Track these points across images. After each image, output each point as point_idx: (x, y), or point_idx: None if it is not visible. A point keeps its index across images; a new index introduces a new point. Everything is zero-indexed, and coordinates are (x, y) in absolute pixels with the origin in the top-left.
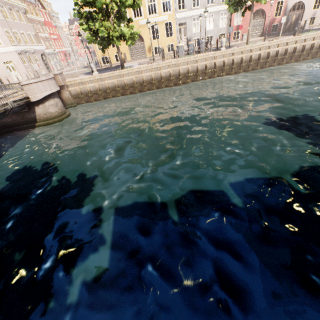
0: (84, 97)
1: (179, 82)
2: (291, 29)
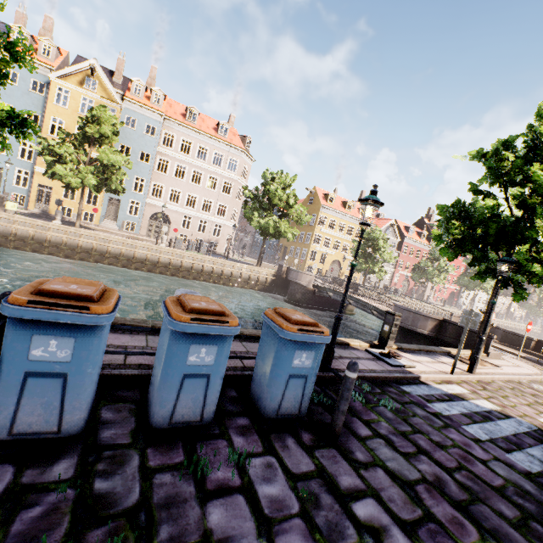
0: None
1: None
2: (419, 297)
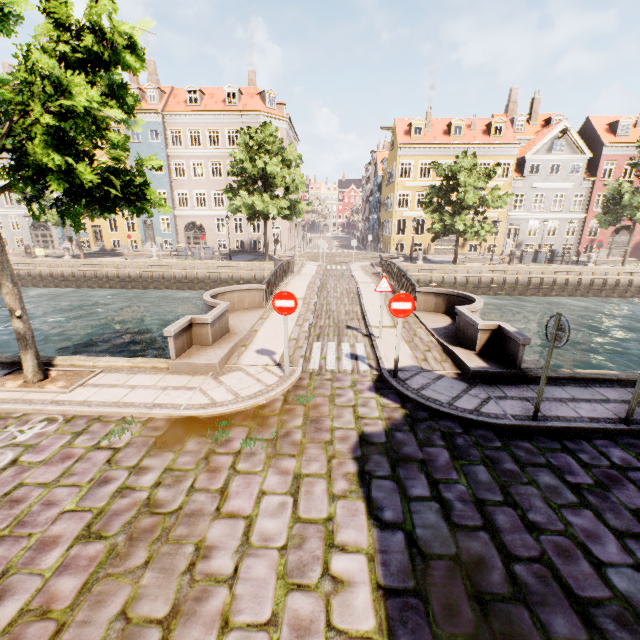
0: None
1: (525, 293)
2: None
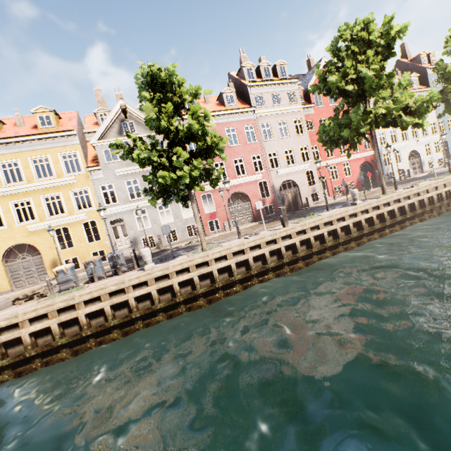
0: None
1: (31, 365)
2: (293, 208)
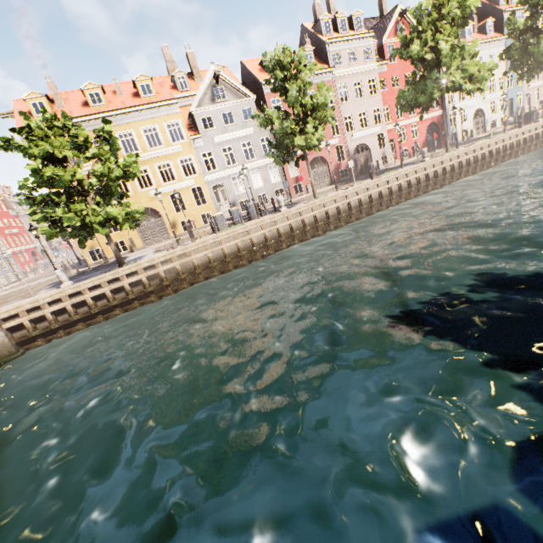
0: (43, 332)
1: (227, 268)
2: (365, 171)
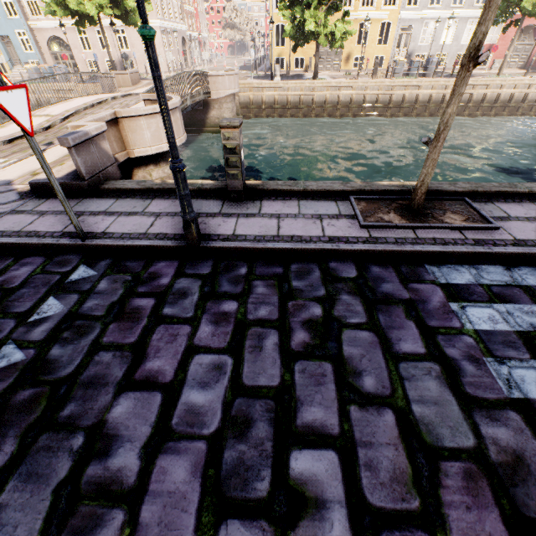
0: (254, 109)
1: (385, 113)
2: None
